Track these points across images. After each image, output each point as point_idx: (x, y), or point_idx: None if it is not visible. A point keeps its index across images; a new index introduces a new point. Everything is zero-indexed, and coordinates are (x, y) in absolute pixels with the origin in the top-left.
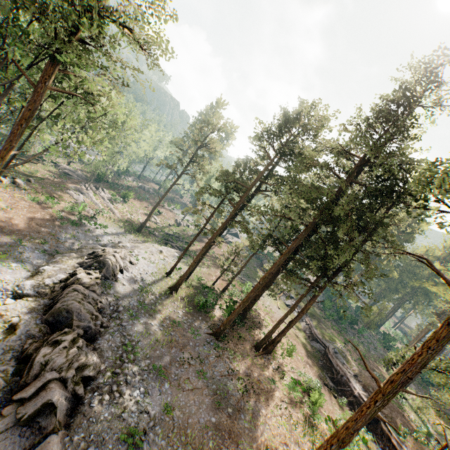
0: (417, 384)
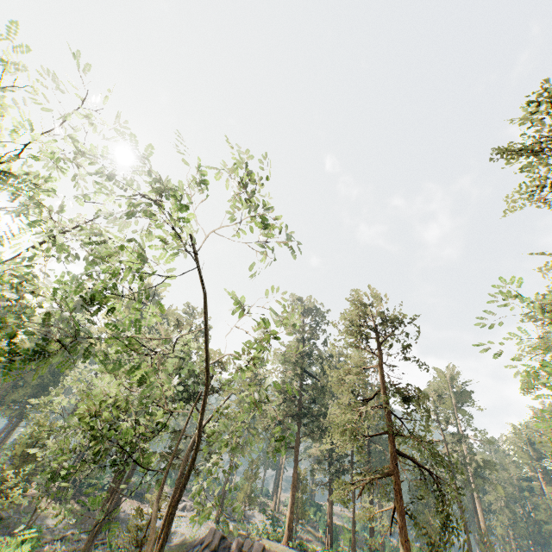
0: None
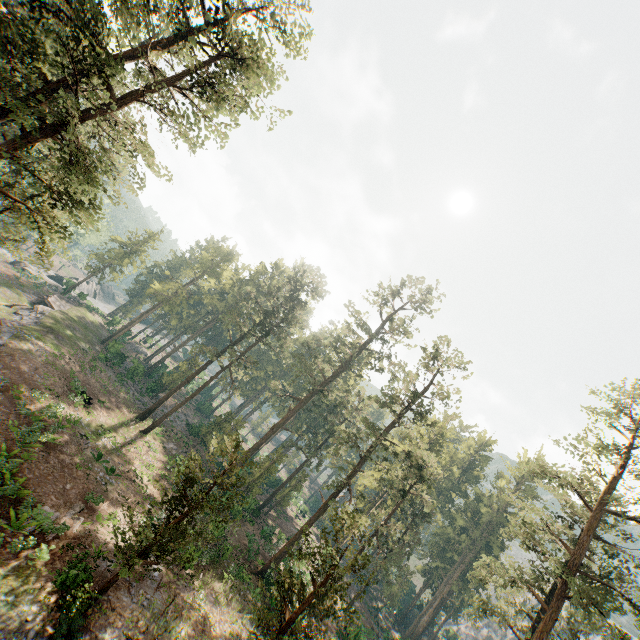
0: (187, 450)
